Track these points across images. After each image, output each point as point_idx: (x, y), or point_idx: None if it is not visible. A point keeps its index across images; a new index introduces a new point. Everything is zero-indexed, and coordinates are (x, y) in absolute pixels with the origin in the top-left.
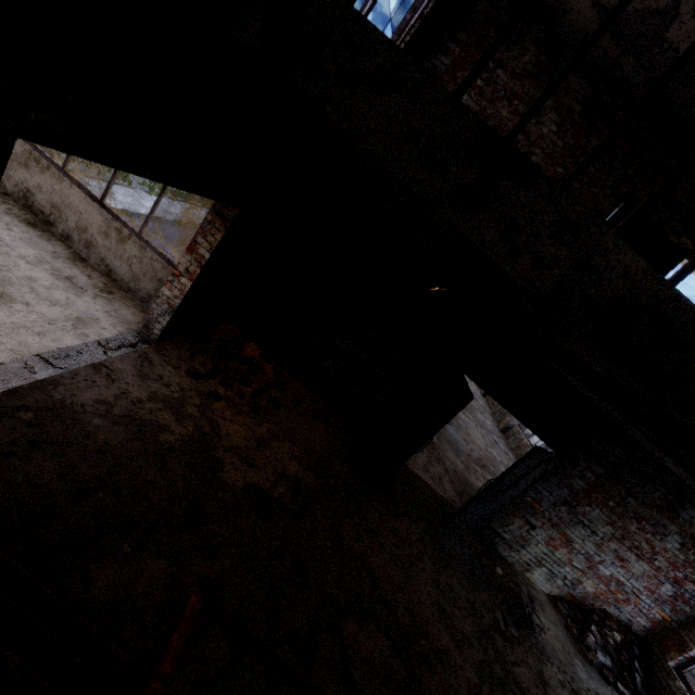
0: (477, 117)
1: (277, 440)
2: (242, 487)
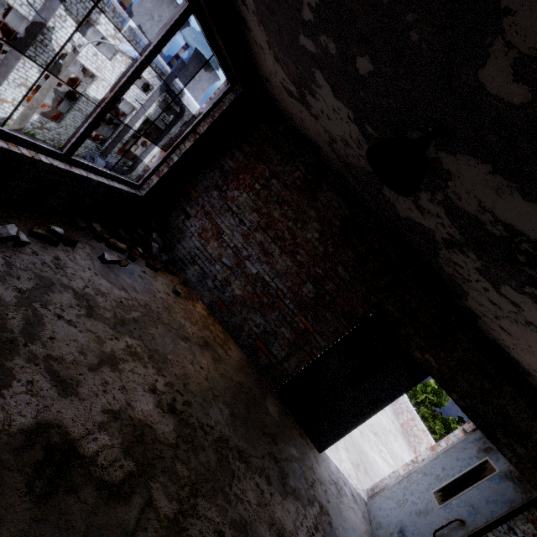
0: None
1: None
2: None
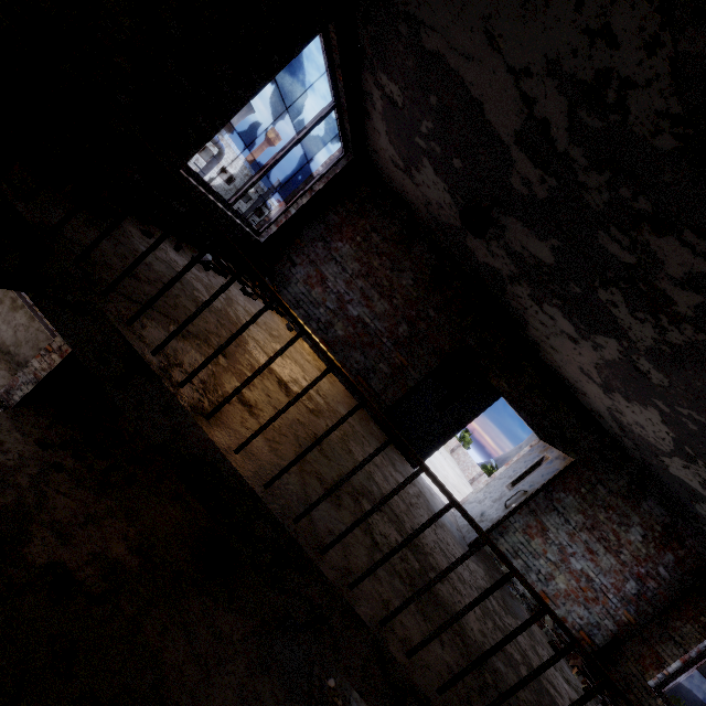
0: (126, 339)
1: (113, 518)
2: (43, 564)
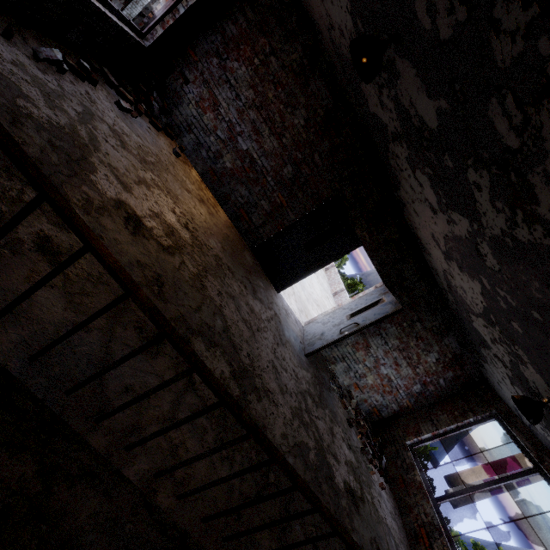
0: None
1: None
2: None
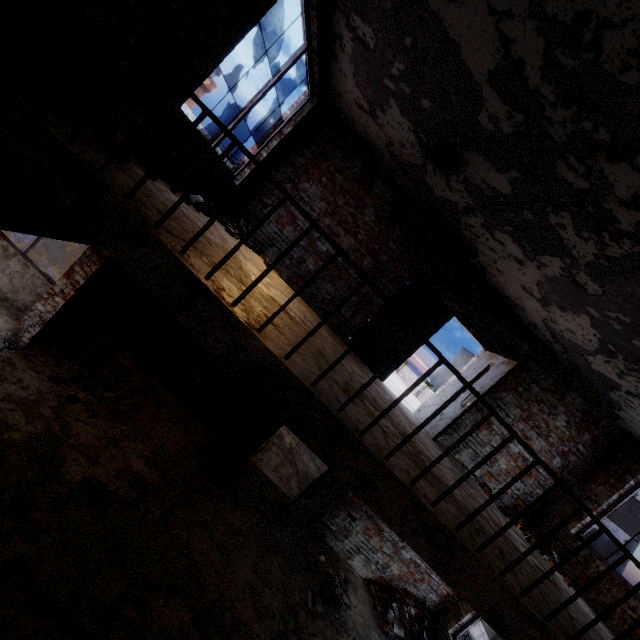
0: (185, 266)
1: (128, 440)
2: (80, 480)
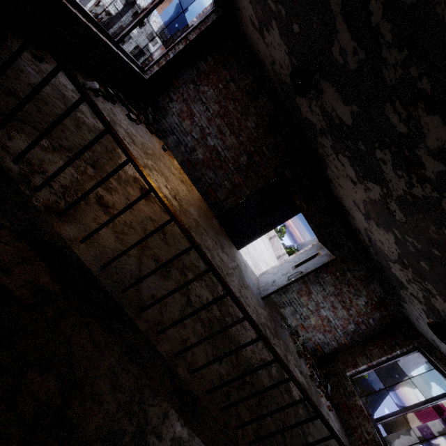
0: None
1: (41, 261)
2: None
